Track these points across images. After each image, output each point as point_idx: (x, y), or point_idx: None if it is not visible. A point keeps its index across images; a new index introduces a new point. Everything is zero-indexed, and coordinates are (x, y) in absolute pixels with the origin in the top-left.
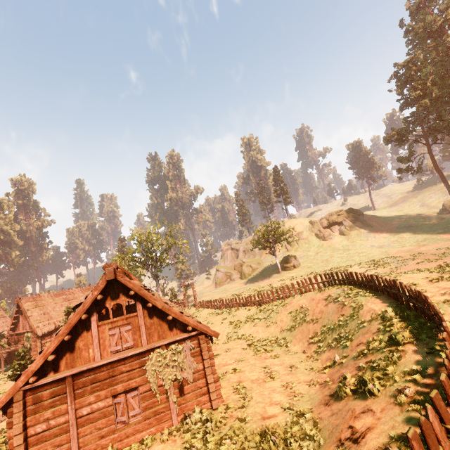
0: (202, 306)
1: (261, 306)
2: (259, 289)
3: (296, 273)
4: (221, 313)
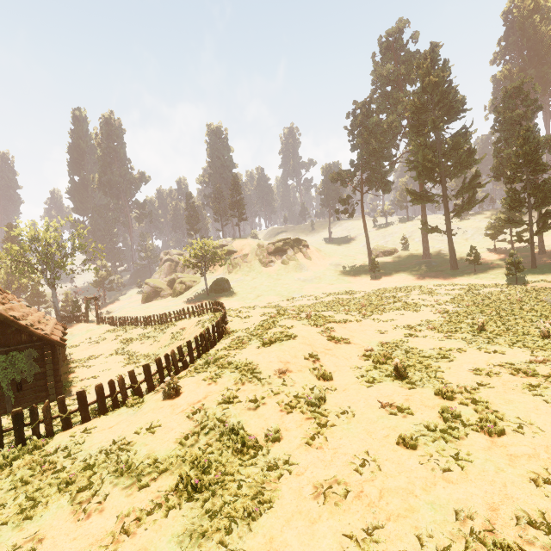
0: (105, 323)
1: (157, 326)
2: (174, 309)
3: (222, 296)
4: (118, 331)
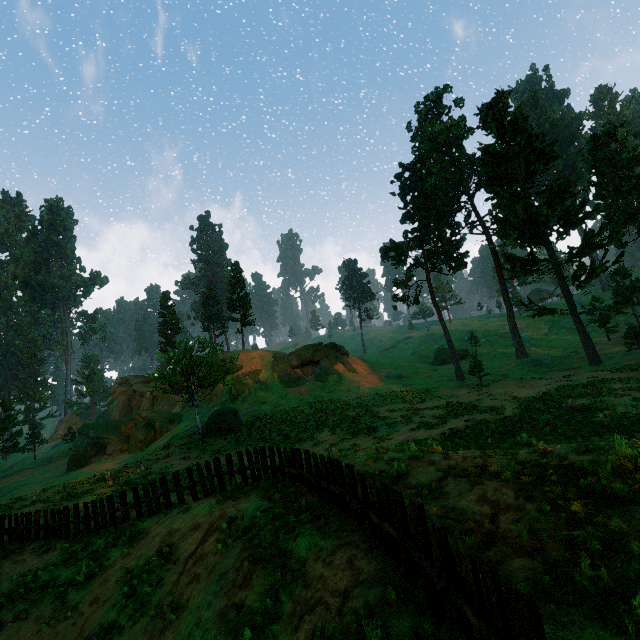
0: None
1: (82, 538)
2: (134, 478)
3: (229, 442)
4: None
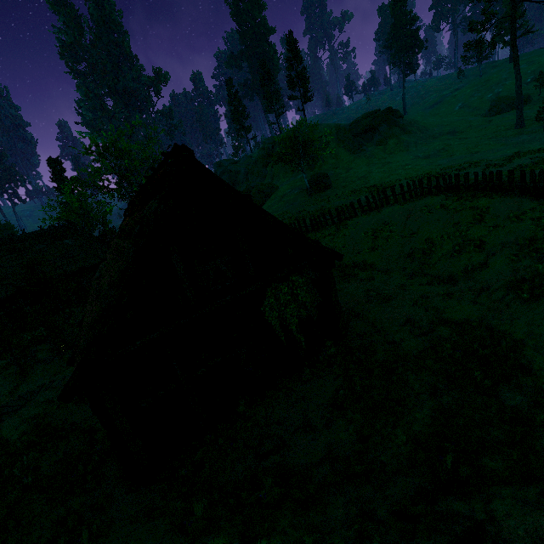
0: None
1: (315, 231)
2: (291, 216)
3: (330, 194)
4: None
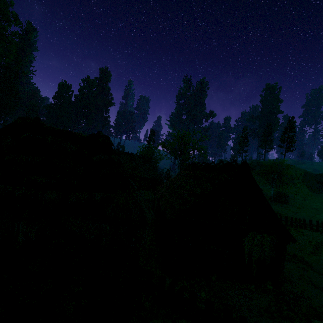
0: None
1: None
2: None
3: (286, 207)
4: None
